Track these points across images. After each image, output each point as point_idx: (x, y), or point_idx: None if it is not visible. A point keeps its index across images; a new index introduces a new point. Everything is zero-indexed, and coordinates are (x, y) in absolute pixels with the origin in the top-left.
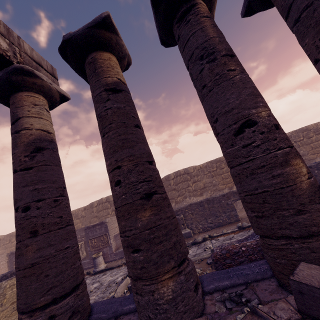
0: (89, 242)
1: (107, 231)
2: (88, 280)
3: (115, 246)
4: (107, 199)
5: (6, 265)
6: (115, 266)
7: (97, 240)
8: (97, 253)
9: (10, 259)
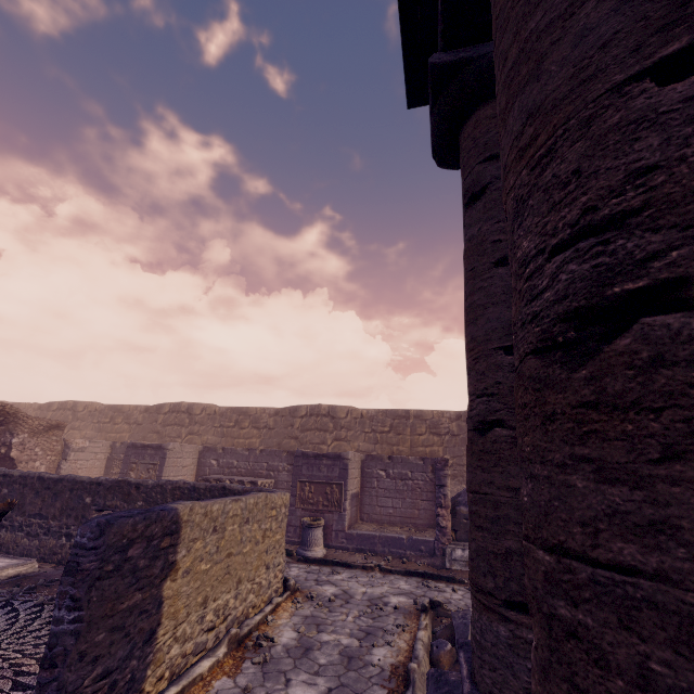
0: (298, 486)
1: (345, 478)
2: (297, 570)
3: (349, 518)
4: (332, 410)
5: (104, 464)
6: (355, 563)
7: (316, 490)
8: (312, 518)
9: (127, 455)
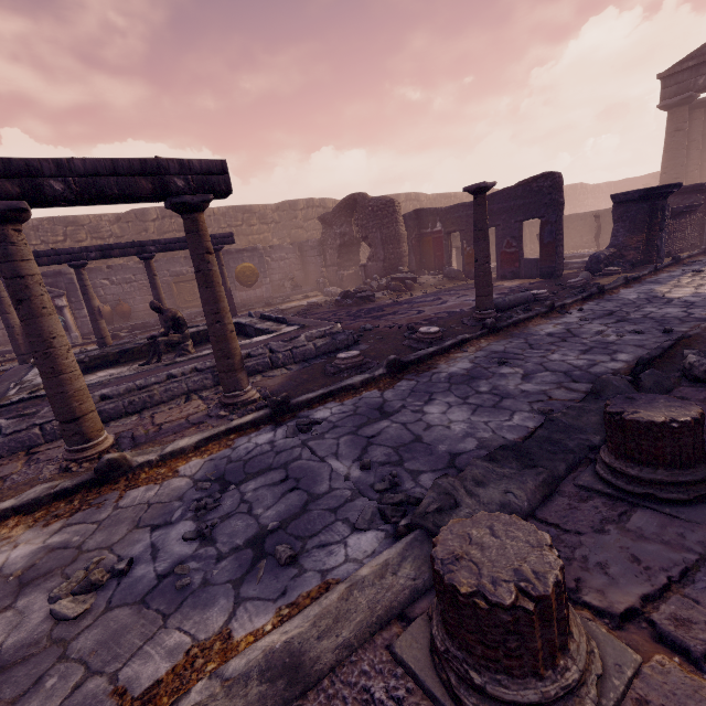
0: None
1: None
2: None
3: None
4: (417, 196)
5: None
6: None
7: None
8: None
9: None
